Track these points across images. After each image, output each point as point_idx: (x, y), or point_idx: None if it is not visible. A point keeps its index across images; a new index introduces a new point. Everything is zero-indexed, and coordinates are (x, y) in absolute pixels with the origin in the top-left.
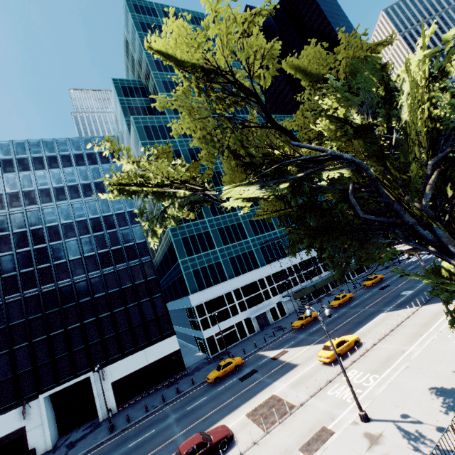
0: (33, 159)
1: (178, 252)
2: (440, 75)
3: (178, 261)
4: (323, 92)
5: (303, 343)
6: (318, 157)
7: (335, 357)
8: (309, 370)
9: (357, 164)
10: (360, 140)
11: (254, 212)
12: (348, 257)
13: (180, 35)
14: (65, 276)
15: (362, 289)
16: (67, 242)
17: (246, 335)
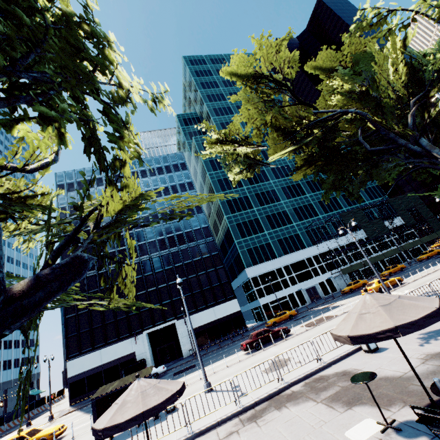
0: (132, 173)
1: (234, 234)
2: (404, 46)
3: (234, 242)
4: (333, 77)
5: (351, 296)
6: (332, 116)
7: (377, 290)
8: (354, 303)
9: (359, 114)
10: (362, 101)
11: (297, 201)
12: (363, 178)
13: (239, 63)
14: (155, 251)
15: (417, 263)
16: (155, 227)
17: (298, 305)
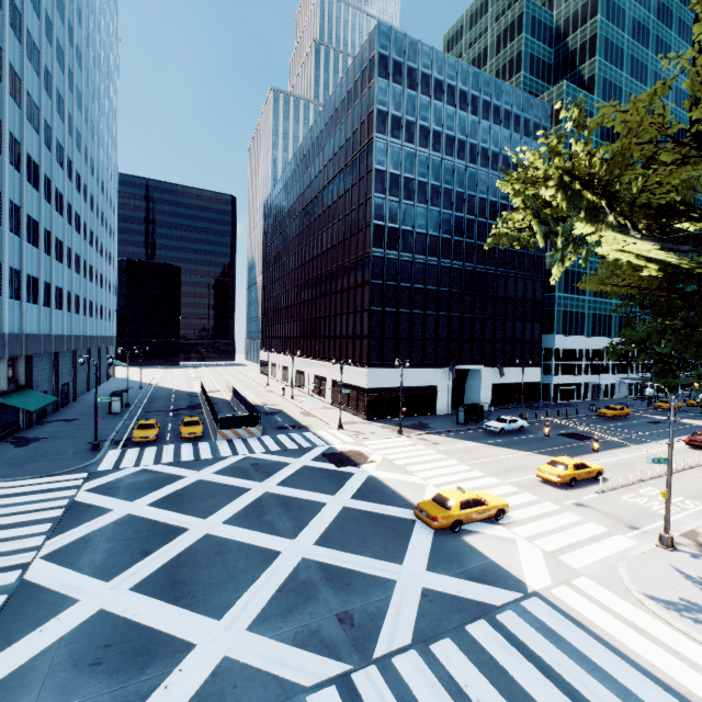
0: (482, 103)
1: (558, 283)
2: None
3: (552, 293)
4: None
5: (697, 419)
6: None
7: None
8: None
9: None
10: None
11: None
12: None
13: None
14: (481, 262)
15: None
16: (489, 223)
17: (580, 398)
